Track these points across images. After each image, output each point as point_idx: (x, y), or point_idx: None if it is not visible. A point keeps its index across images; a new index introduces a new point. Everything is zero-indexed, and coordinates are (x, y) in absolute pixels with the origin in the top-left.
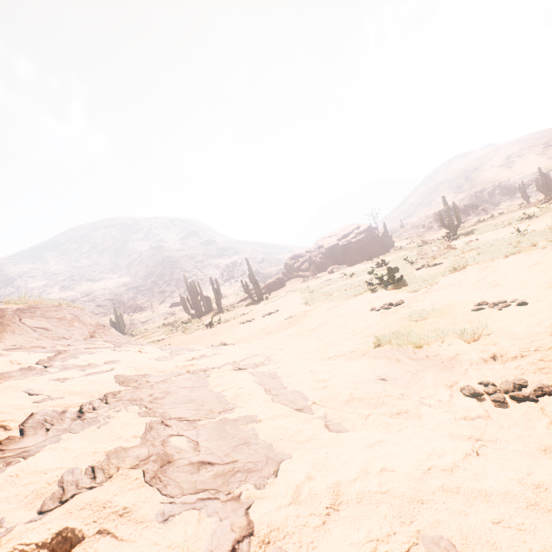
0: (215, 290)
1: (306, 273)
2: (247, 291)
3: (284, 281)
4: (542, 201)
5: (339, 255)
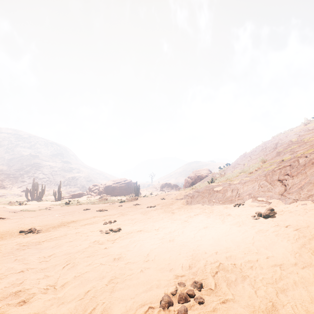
0: (42, 190)
1: (94, 194)
2: (55, 195)
3: (82, 195)
4: None
5: (110, 190)
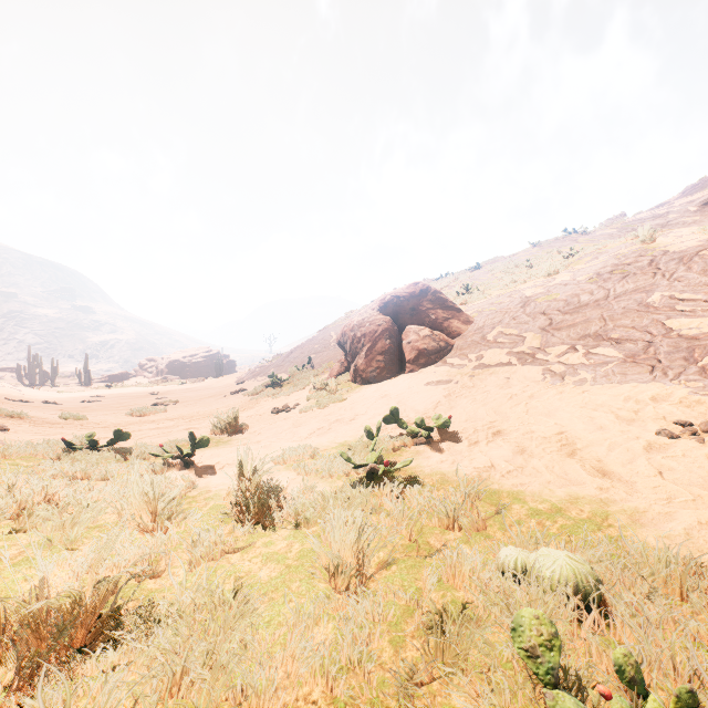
0: (54, 368)
1: (150, 375)
2: (79, 377)
3: (127, 376)
4: None
5: (178, 369)
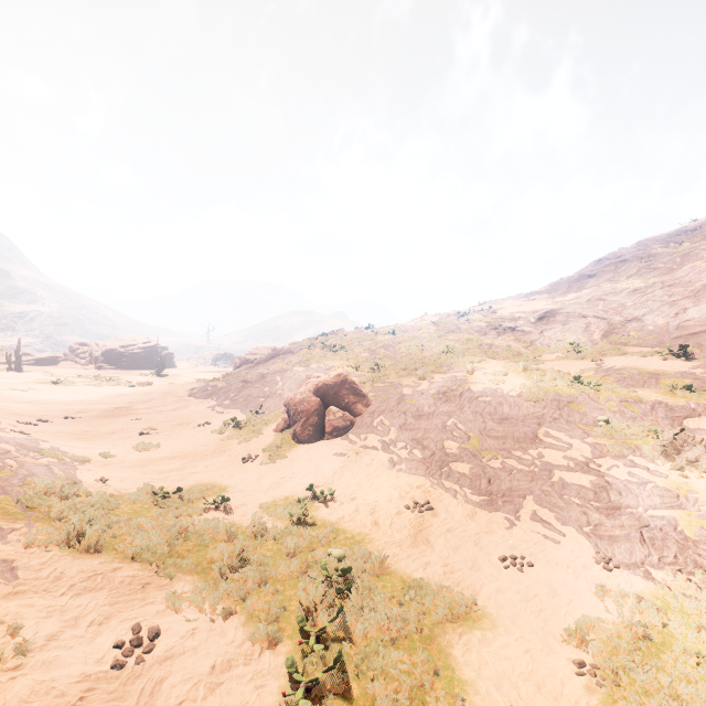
0: None
1: (82, 361)
2: (9, 361)
3: (57, 361)
4: None
5: (114, 358)
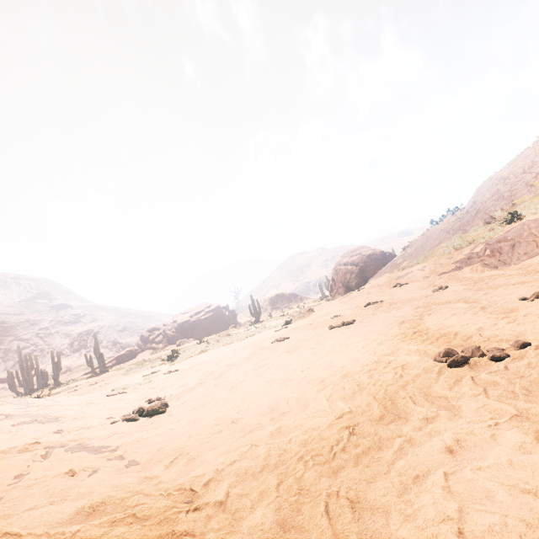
0: (54, 363)
1: (159, 345)
2: (91, 364)
3: (136, 353)
4: (319, 299)
5: (189, 330)
